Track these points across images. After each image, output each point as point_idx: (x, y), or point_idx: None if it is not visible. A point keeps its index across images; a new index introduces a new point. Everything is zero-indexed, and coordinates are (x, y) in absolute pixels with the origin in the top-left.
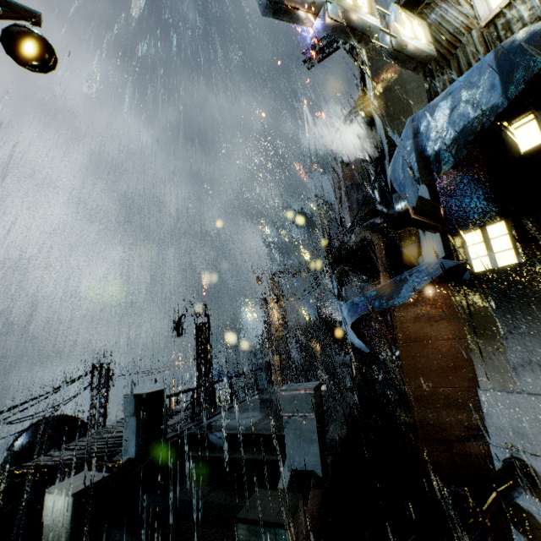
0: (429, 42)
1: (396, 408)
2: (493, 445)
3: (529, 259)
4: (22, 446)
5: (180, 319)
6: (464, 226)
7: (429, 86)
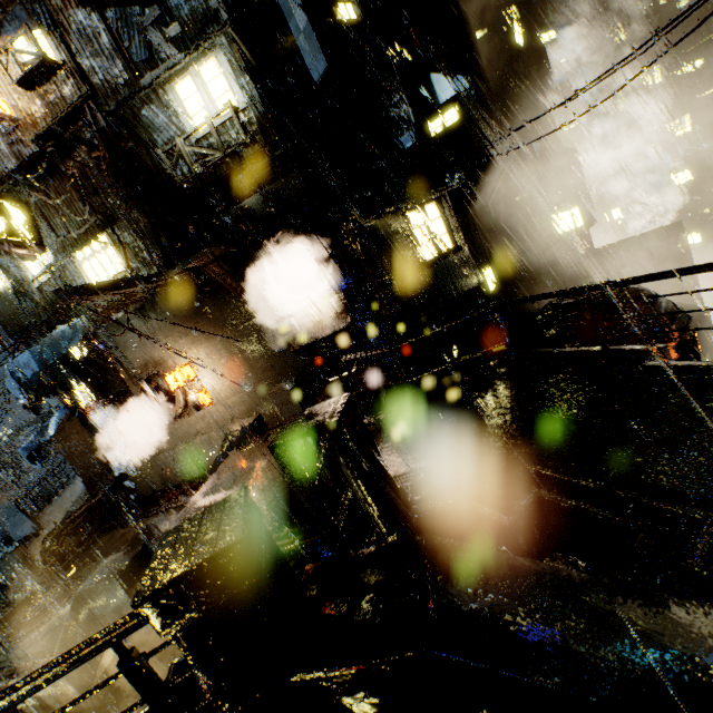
0: (7, 283)
1: None
2: (116, 473)
3: (96, 403)
4: None
5: None
6: (70, 390)
7: (21, 304)
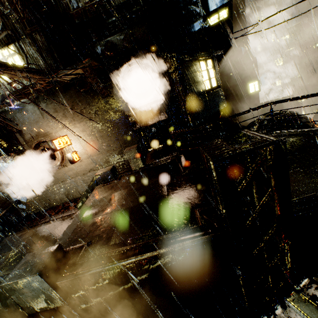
0: None
1: None
2: (13, 200)
3: (1, 157)
4: None
5: None
6: None
7: None
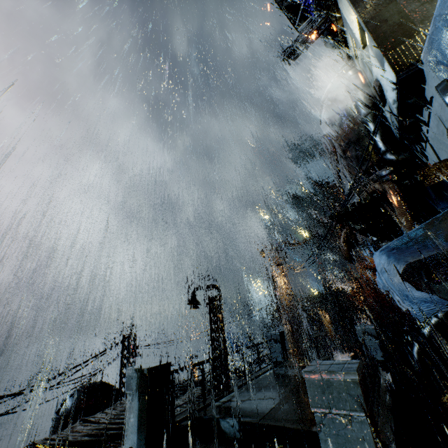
0: None
1: (443, 390)
2: None
3: None
4: (66, 411)
5: (194, 291)
6: None
7: None
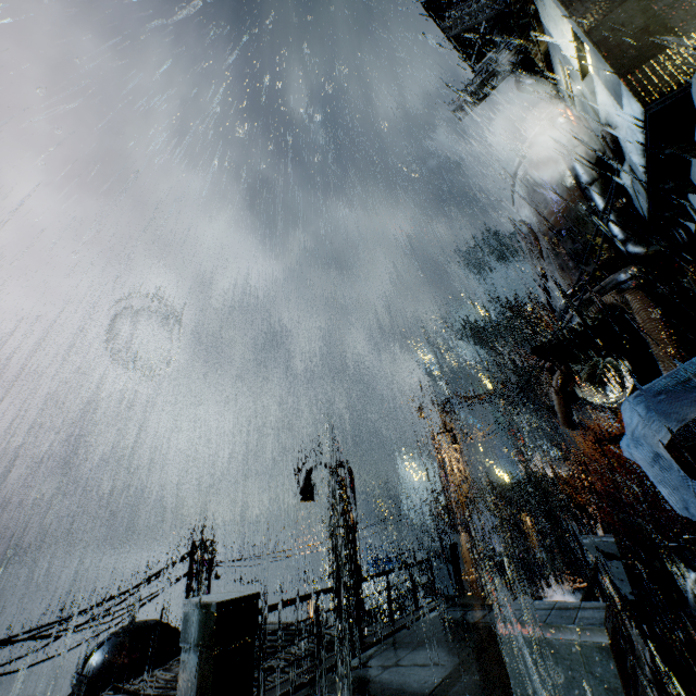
0: None
1: None
2: None
3: None
4: (94, 669)
5: (309, 472)
6: None
7: None
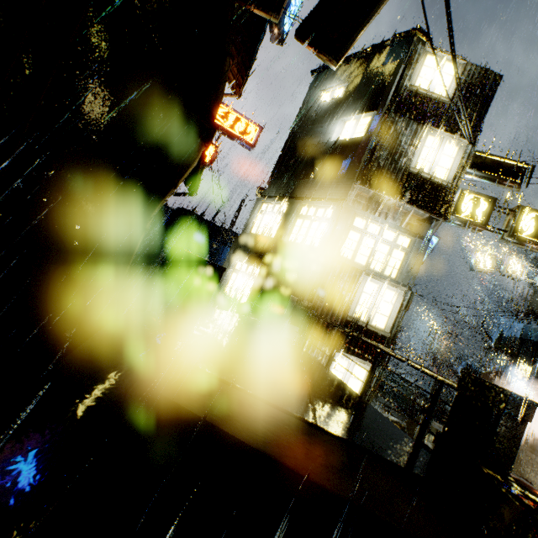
0: None
1: None
2: None
3: (527, 381)
4: None
5: None
6: (521, 361)
7: None
